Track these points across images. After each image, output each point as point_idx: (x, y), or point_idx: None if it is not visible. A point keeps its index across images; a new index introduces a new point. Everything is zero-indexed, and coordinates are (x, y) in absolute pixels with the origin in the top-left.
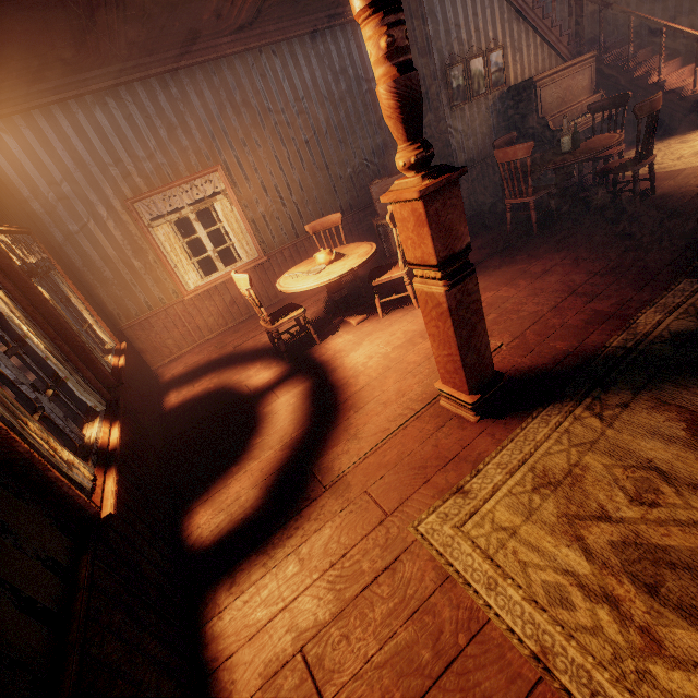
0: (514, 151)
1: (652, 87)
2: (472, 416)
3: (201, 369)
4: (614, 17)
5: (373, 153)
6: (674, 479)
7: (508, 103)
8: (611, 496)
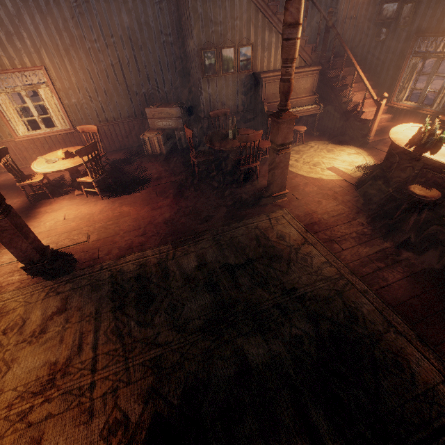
0: (186, 130)
1: (343, 105)
2: (25, 272)
3: (6, 185)
4: (359, 42)
5: (164, 84)
6: (22, 328)
7: (253, 82)
8: (3, 325)
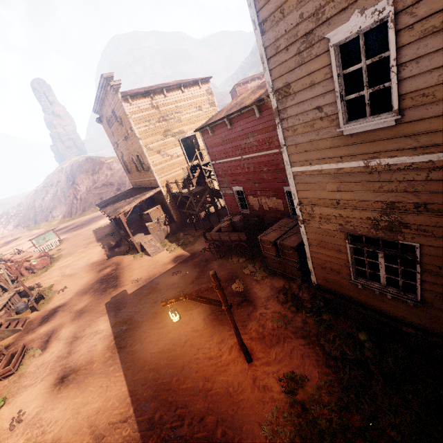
0: None
1: None
2: None
3: None
4: None
5: None
6: None
7: None
8: None
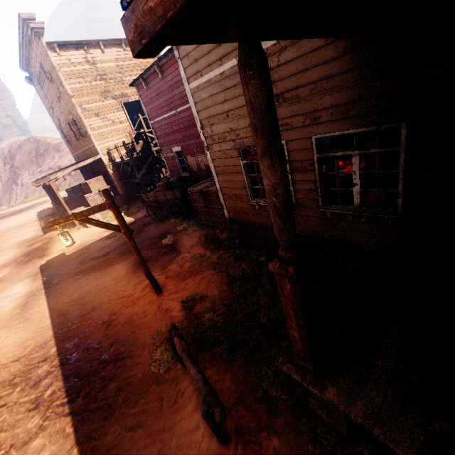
0: None
1: None
2: None
3: None
4: None
5: None
6: None
7: None
8: None
